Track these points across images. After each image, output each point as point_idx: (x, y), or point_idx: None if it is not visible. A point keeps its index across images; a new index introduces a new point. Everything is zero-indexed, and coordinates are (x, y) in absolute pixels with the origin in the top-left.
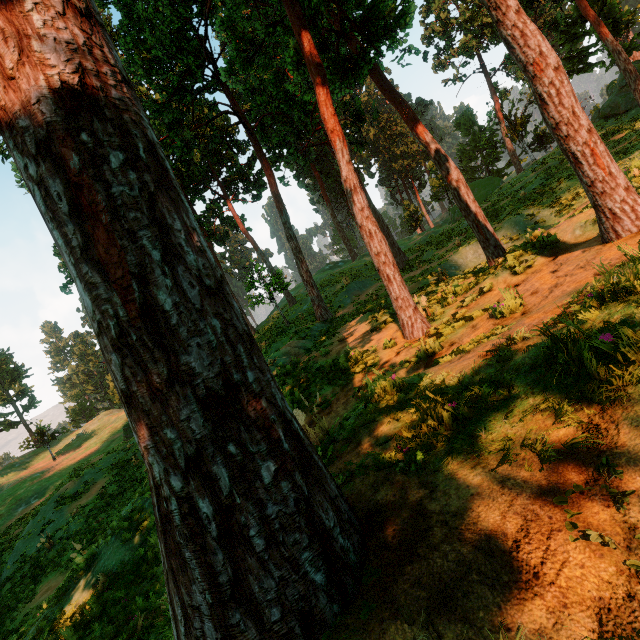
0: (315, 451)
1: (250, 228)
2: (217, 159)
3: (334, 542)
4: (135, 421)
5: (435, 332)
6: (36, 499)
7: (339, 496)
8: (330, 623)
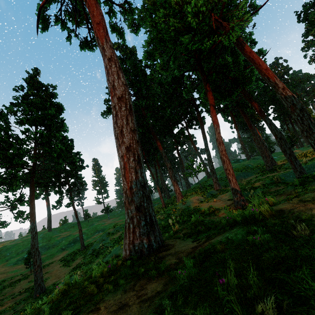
0: (156, 225)
1: (196, 140)
2: (185, 112)
3: (151, 242)
4: (125, 207)
5: (245, 207)
6: (101, 232)
7: (158, 236)
8: (145, 254)
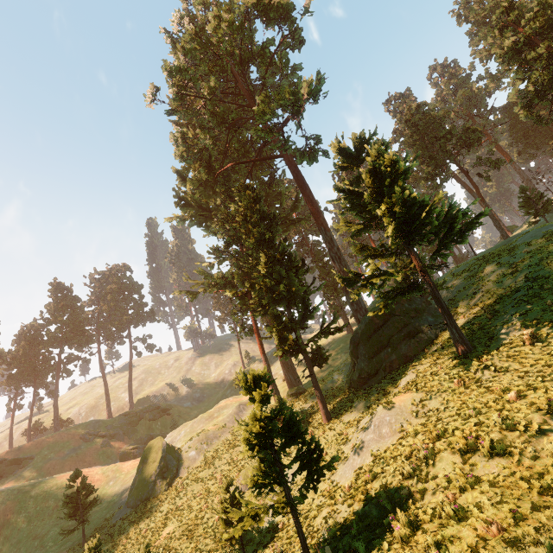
0: None
1: None
2: None
3: None
4: None
5: None
6: None
7: None
8: None
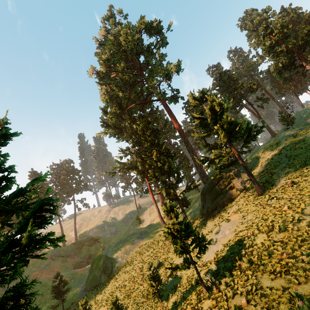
0: None
1: None
2: None
3: None
4: None
5: None
6: None
7: None
8: None
